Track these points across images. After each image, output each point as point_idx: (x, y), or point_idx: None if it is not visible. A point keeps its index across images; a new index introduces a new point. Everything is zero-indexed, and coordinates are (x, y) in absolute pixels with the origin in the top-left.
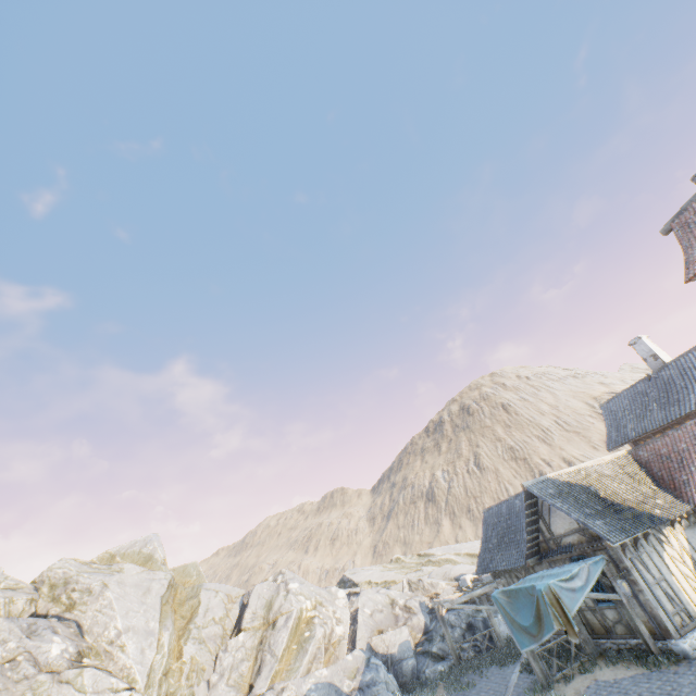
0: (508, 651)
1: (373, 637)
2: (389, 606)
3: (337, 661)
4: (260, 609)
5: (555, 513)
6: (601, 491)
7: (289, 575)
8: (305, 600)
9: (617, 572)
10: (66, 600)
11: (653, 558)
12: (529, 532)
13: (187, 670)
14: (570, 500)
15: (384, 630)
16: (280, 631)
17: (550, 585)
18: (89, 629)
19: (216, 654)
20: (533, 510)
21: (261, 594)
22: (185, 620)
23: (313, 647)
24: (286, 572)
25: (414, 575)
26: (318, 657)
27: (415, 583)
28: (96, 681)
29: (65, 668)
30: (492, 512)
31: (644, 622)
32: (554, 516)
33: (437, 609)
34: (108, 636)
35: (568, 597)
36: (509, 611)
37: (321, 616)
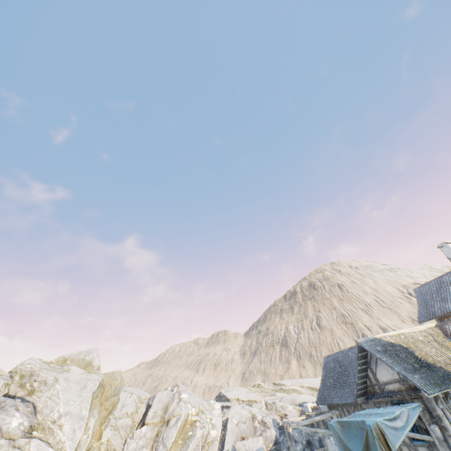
0: None
1: (237, 442)
2: (251, 419)
3: None
4: (159, 410)
5: (380, 365)
6: (417, 352)
7: (182, 388)
8: (191, 408)
9: (430, 418)
10: (29, 387)
11: None
12: (359, 377)
13: (103, 449)
14: (393, 357)
15: (245, 437)
16: (171, 428)
17: (378, 422)
18: (41, 410)
19: (125, 439)
20: (363, 361)
21: (161, 399)
22: (107, 411)
23: (193, 444)
24: (180, 385)
25: (270, 398)
26: None
27: (270, 404)
28: (38, 449)
29: (19, 437)
30: (330, 359)
31: None
32: (379, 367)
33: (286, 427)
34: (52, 417)
35: (391, 434)
36: (342, 438)
37: (201, 420)
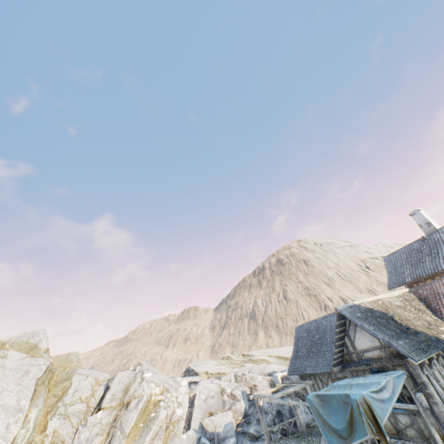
0: (310, 438)
1: (205, 418)
2: (219, 393)
3: (174, 437)
4: (118, 392)
5: (360, 333)
6: (396, 317)
7: (146, 366)
8: (155, 387)
9: (413, 385)
10: None
11: (442, 375)
12: (336, 346)
13: (48, 442)
14: (374, 323)
15: (214, 412)
16: (131, 411)
17: (365, 396)
18: None
19: (77, 427)
20: (341, 329)
21: (121, 380)
22: (56, 398)
23: (156, 426)
24: (144, 364)
25: (239, 369)
26: (159, 434)
27: (240, 376)
28: None
29: None
30: (302, 328)
31: (435, 430)
32: (358, 334)
33: (257, 400)
34: None
35: (379, 407)
36: (322, 414)
37: (166, 400)
